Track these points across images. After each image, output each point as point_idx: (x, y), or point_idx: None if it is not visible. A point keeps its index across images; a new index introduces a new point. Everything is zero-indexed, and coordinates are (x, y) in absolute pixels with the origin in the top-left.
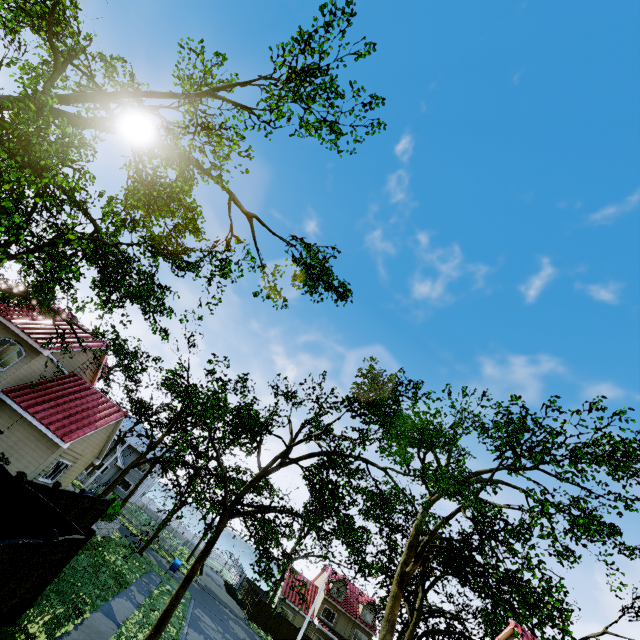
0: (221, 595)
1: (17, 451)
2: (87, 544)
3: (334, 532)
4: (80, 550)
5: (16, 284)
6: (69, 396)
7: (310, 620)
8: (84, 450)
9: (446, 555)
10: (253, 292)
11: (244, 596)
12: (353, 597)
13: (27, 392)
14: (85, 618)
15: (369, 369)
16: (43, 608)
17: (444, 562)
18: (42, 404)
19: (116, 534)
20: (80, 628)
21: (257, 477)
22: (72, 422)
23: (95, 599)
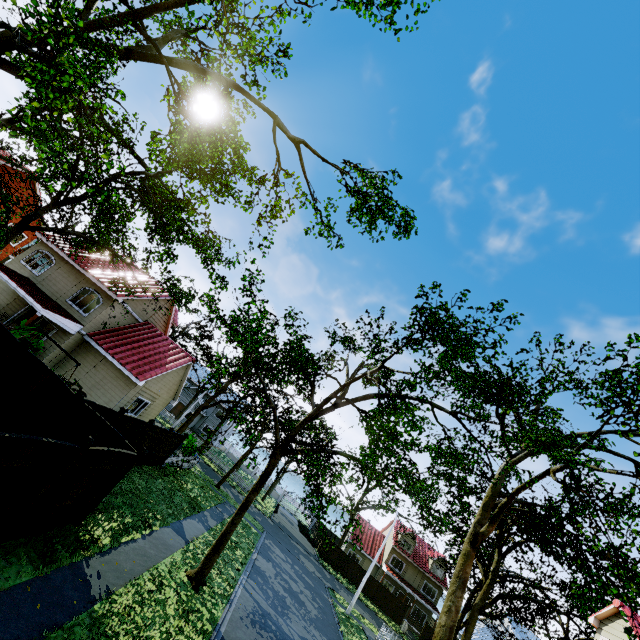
0: (294, 532)
1: (103, 387)
2: (166, 471)
3: (395, 479)
4: (158, 475)
5: (84, 232)
6: (143, 341)
7: (378, 566)
8: (160, 390)
9: (528, 521)
10: (304, 229)
11: (316, 536)
12: (422, 551)
13: (108, 336)
14: (154, 531)
15: (433, 287)
16: (113, 516)
17: (525, 528)
18: (120, 347)
19: (197, 468)
20: (148, 538)
21: (310, 416)
22: (146, 364)
23: (167, 517)
